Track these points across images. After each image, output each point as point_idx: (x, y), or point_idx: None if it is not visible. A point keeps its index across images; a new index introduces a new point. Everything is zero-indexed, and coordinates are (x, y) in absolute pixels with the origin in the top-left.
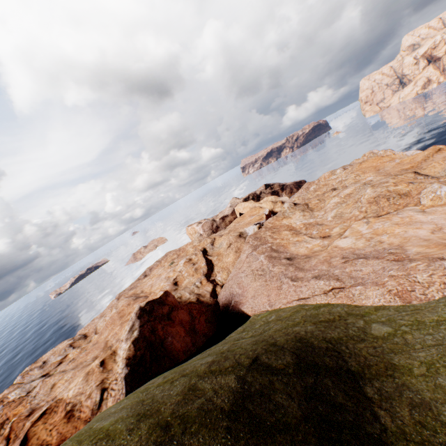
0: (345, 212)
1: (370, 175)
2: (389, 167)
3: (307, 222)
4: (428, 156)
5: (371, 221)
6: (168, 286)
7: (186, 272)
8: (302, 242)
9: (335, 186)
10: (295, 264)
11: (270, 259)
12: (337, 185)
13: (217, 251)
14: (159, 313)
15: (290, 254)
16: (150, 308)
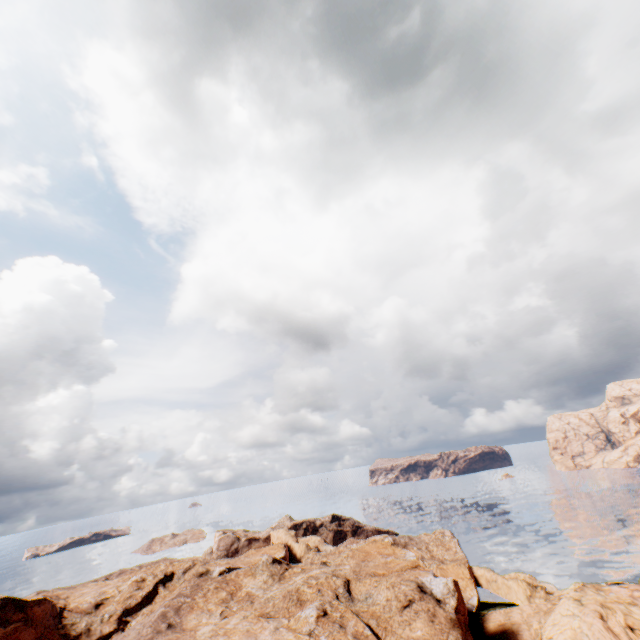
0: (277, 597)
1: (352, 562)
2: (374, 563)
3: (253, 592)
4: (403, 568)
5: (249, 616)
6: (89, 603)
7: (121, 594)
8: (210, 613)
9: (330, 559)
10: (160, 633)
11: (159, 616)
12: (332, 559)
13: (179, 583)
14: (7, 615)
15: (181, 620)
16: (3, 603)
